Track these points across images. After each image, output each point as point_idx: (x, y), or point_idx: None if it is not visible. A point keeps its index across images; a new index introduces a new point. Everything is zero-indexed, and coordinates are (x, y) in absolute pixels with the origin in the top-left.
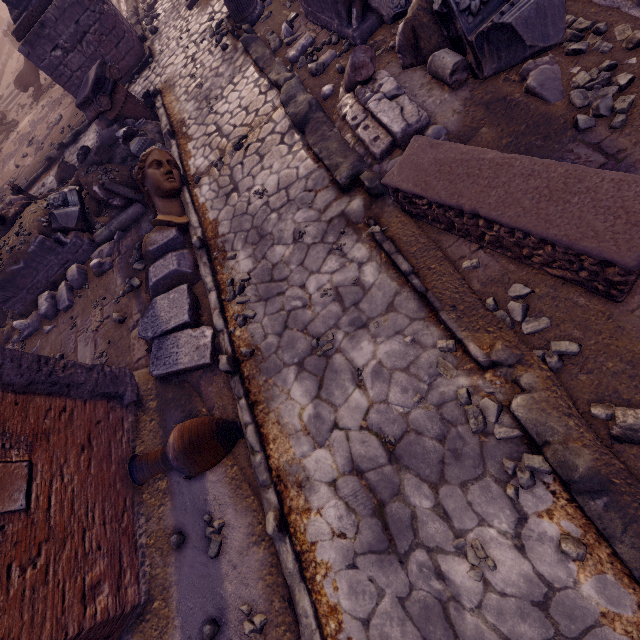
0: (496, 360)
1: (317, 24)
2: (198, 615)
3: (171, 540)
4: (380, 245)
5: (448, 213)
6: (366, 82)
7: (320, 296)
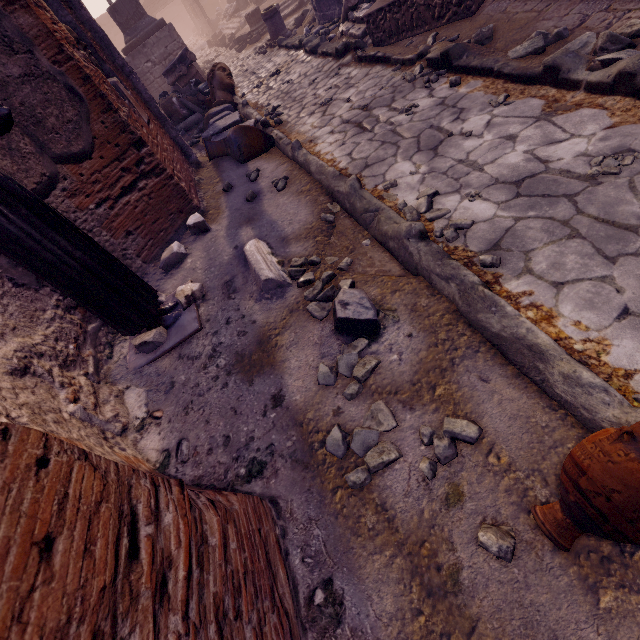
0: (419, 52)
1: (326, 23)
2: (241, 201)
3: (224, 184)
4: (361, 59)
5: (394, 15)
6: (354, 10)
7: (325, 91)
